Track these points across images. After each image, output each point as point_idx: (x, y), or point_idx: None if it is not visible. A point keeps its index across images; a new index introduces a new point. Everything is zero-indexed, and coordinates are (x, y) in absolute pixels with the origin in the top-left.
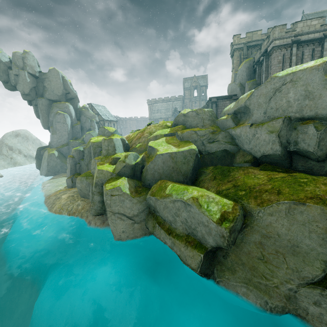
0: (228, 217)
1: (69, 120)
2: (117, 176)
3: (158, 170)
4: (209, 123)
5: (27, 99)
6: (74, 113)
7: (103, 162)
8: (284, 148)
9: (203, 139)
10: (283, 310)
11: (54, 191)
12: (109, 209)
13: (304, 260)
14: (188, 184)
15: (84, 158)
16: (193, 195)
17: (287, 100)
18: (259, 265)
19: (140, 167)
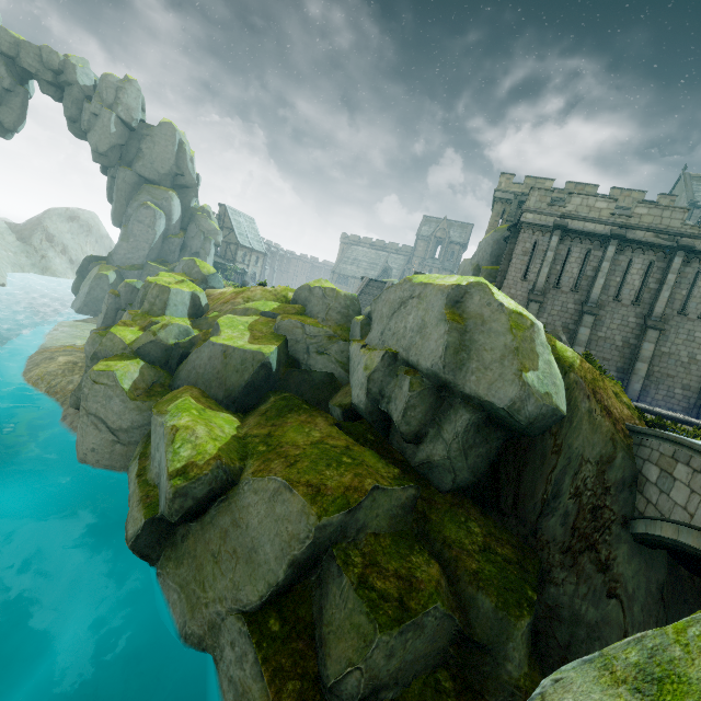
0: (190, 473)
1: (163, 224)
2: (133, 353)
3: (198, 368)
4: (336, 319)
5: (99, 162)
6: (179, 214)
7: (133, 323)
8: (373, 402)
9: (311, 342)
10: (199, 643)
11: (60, 345)
12: (84, 403)
13: (252, 575)
14: (229, 409)
15: (133, 303)
16: (177, 423)
17: (405, 325)
18: (207, 565)
19: (180, 352)
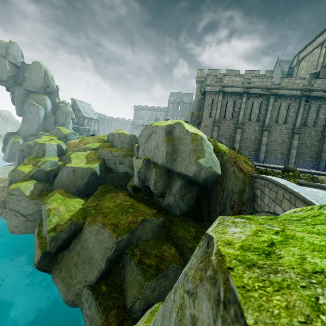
0: (57, 229)
1: (43, 112)
2: (30, 178)
3: (62, 179)
4: (126, 147)
5: (4, 85)
6: (50, 106)
7: (29, 163)
8: (142, 182)
9: (116, 159)
10: (73, 303)
11: None
12: (7, 205)
13: (91, 269)
14: (79, 196)
15: (31, 153)
16: (50, 207)
17: (151, 146)
18: (73, 268)
19: (53, 174)
